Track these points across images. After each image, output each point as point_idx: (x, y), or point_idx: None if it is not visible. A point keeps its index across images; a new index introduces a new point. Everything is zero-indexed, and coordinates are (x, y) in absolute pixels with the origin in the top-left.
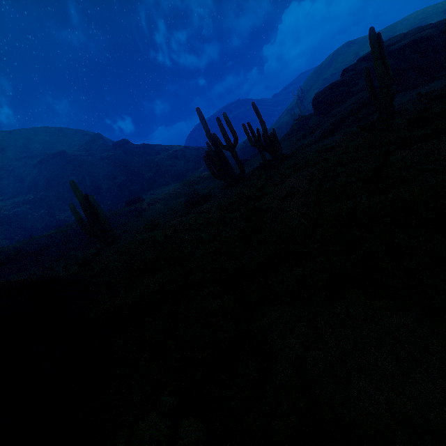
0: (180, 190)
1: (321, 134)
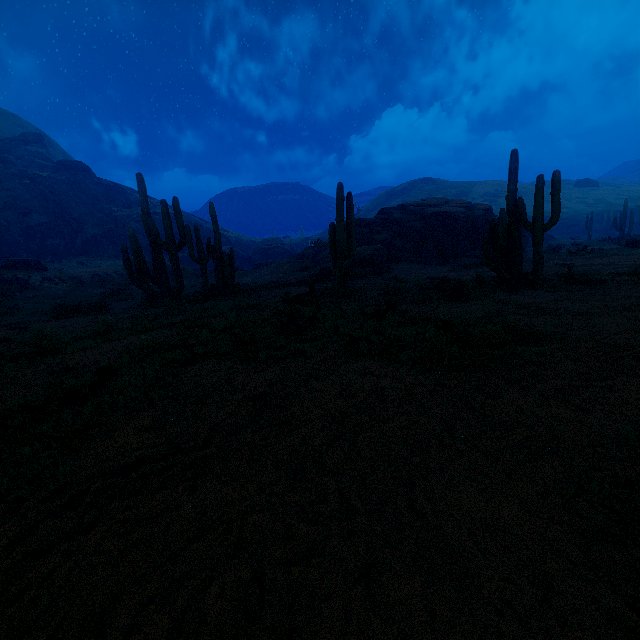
0: (115, 275)
1: (303, 277)
